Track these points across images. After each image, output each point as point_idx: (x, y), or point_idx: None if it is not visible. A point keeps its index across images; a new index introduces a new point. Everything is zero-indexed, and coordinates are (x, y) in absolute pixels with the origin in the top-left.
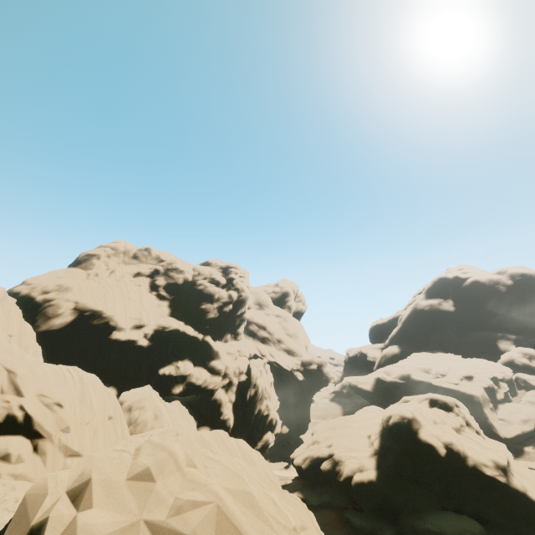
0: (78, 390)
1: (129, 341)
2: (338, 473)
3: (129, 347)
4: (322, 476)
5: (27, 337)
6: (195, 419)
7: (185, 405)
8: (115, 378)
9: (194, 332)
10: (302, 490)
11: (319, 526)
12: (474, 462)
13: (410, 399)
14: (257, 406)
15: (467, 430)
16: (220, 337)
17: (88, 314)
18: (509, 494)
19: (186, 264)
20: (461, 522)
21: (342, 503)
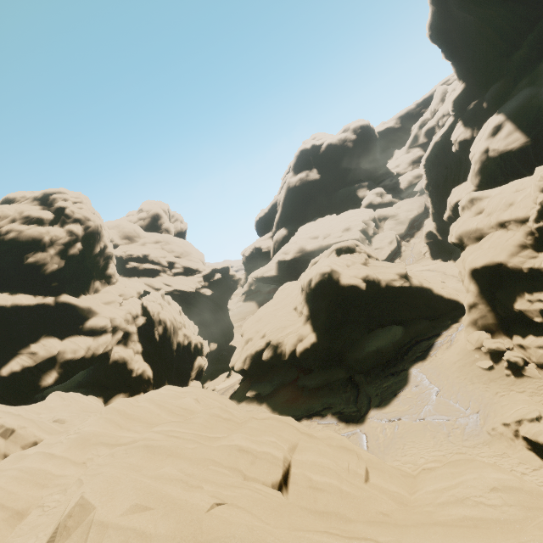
0: None
1: None
2: (282, 354)
3: None
4: (266, 365)
5: None
6: (97, 396)
7: (75, 388)
8: None
9: (34, 299)
10: (252, 387)
11: (281, 406)
12: (386, 282)
13: (318, 260)
14: (173, 341)
15: (371, 261)
16: (84, 290)
17: None
18: (412, 293)
19: None
20: (388, 332)
21: (293, 376)
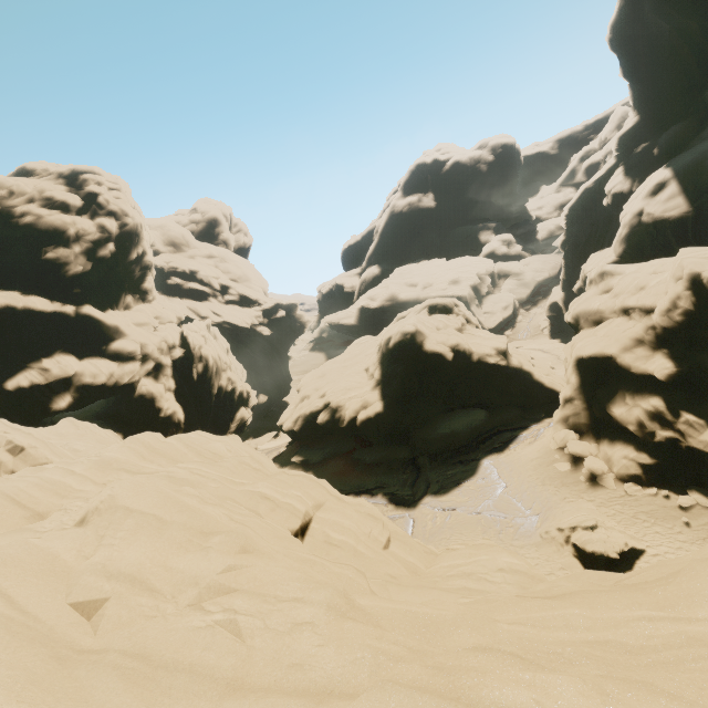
0: None
1: None
2: (340, 420)
3: None
4: (320, 429)
5: None
6: (116, 431)
7: (91, 419)
8: None
9: (51, 304)
10: (300, 452)
11: (329, 478)
12: (479, 356)
13: (406, 315)
14: (214, 384)
15: (468, 328)
16: (112, 303)
17: None
18: (508, 374)
19: None
20: (468, 415)
21: (349, 447)
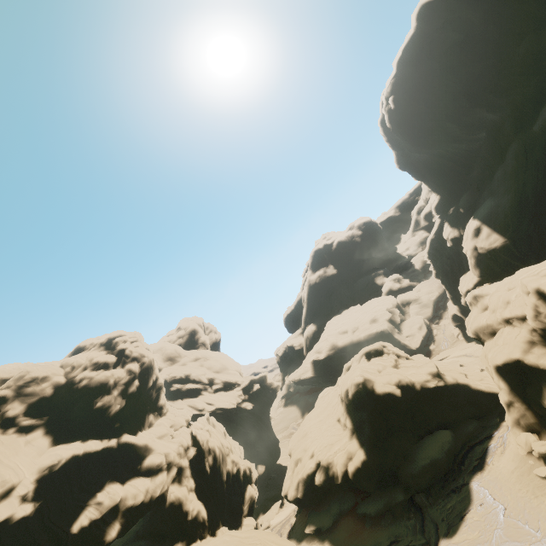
0: None
1: None
2: (334, 477)
3: (1, 534)
4: (320, 490)
5: None
6: None
7: (133, 541)
8: None
9: (101, 443)
10: (310, 521)
11: (345, 544)
12: (420, 384)
13: (350, 364)
14: (222, 471)
15: (401, 362)
16: (140, 425)
17: None
18: (450, 391)
19: (48, 365)
20: (437, 439)
21: (351, 502)
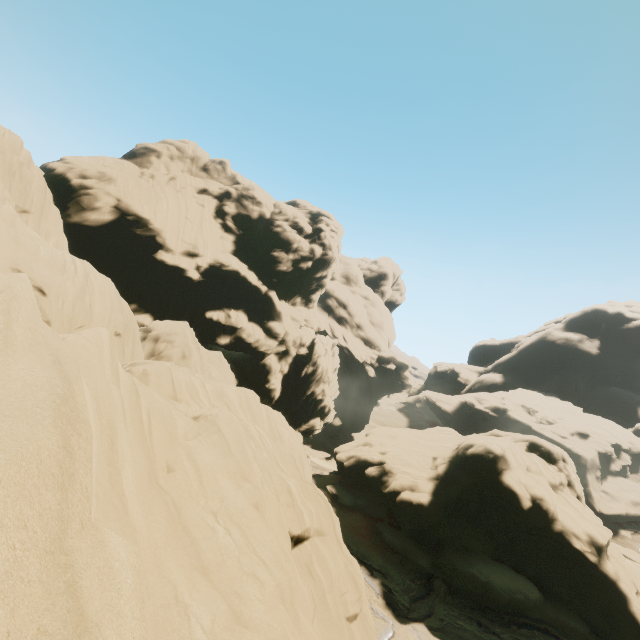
0: (77, 286)
1: (176, 268)
2: (384, 484)
3: (176, 275)
4: (364, 479)
5: (50, 221)
6: (236, 377)
7: (229, 360)
8: (155, 306)
9: (257, 281)
10: (337, 486)
11: (345, 526)
12: (563, 528)
13: (501, 435)
14: (311, 387)
15: (567, 491)
16: (287, 297)
17: (131, 219)
18: (593, 575)
19: (267, 196)
20: (517, 581)
21: (378, 514)
